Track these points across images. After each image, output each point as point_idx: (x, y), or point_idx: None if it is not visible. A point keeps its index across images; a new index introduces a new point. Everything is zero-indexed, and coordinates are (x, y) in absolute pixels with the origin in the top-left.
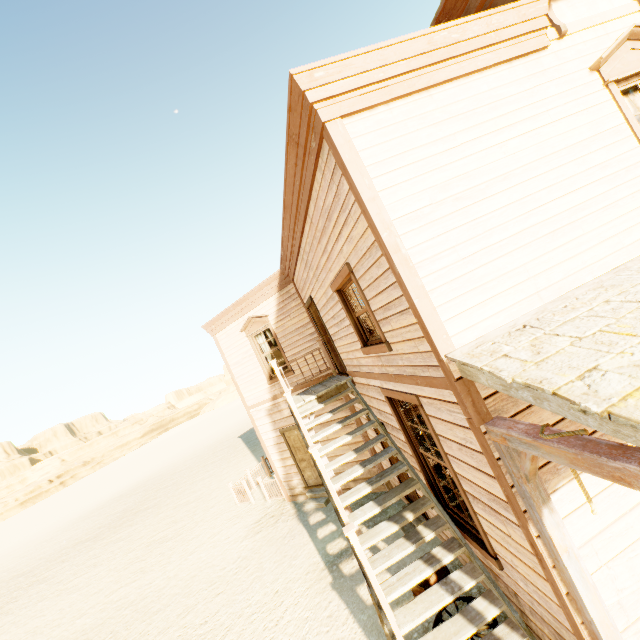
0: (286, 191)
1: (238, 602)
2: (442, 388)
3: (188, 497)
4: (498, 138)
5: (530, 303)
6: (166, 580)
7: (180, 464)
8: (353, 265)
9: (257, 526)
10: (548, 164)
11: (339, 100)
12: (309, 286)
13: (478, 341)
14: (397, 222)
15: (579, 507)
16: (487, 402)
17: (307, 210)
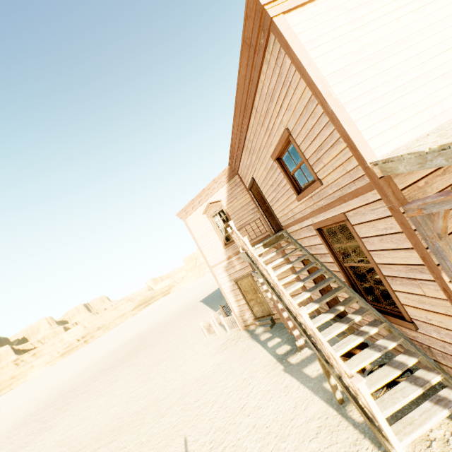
0: (238, 92)
1: (218, 387)
2: (367, 192)
3: (171, 338)
4: (395, 16)
5: (429, 125)
6: (166, 382)
7: (162, 321)
8: (291, 128)
9: (223, 346)
10: (434, 29)
11: (281, 2)
12: (251, 169)
13: (393, 150)
14: (327, 78)
15: None
16: (403, 192)
17: (253, 103)
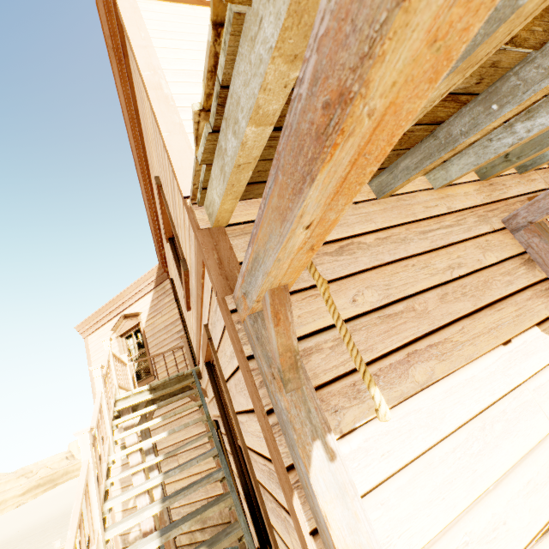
0: (129, 136)
1: None
2: (201, 269)
3: None
4: None
5: None
6: None
7: (39, 526)
8: (160, 175)
9: None
10: None
11: None
12: (170, 266)
13: None
14: (170, 72)
15: (401, 470)
16: None
17: (145, 151)
